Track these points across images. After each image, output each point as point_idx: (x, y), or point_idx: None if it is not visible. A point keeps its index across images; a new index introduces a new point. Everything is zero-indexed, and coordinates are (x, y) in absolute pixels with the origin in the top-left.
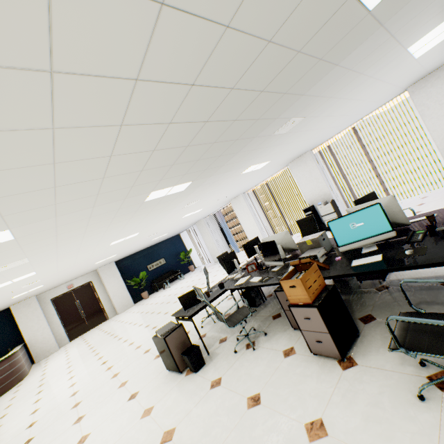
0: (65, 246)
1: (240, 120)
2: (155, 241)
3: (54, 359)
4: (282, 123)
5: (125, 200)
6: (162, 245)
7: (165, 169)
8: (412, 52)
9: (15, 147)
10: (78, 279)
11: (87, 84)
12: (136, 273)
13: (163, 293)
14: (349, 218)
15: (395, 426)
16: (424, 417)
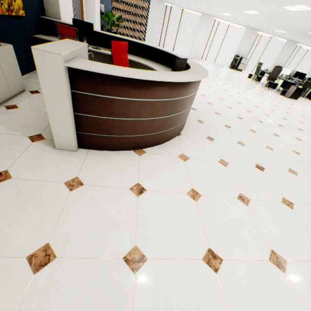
0: None
1: None
2: None
3: None
4: None
5: None
6: None
7: None
8: None
9: None
10: None
11: None
12: None
13: None
14: None
15: None
16: None
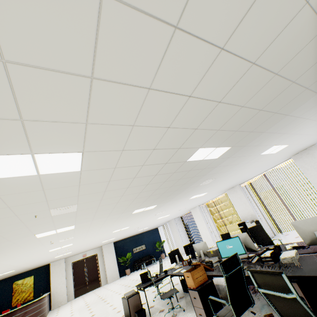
0: (91, 232)
1: (174, 186)
2: (140, 231)
3: (63, 309)
4: (201, 182)
5: (122, 213)
6: (145, 234)
7: (141, 202)
8: (266, 153)
9: (90, 204)
10: (89, 251)
11: (113, 191)
12: (125, 253)
13: (139, 272)
14: (226, 241)
15: None
16: None
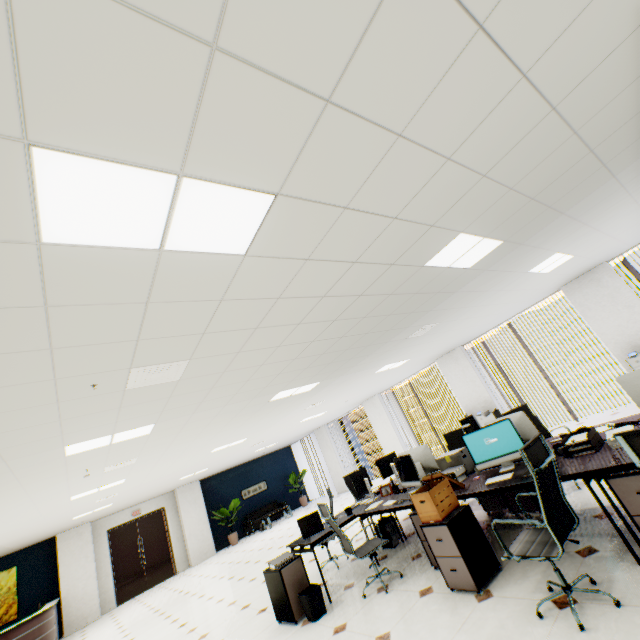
0: (174, 447)
1: (371, 332)
2: (258, 454)
3: (96, 629)
4: (415, 329)
5: (253, 399)
6: (265, 460)
7: (298, 372)
8: (536, 271)
9: (211, 364)
10: (147, 503)
11: (270, 330)
12: (225, 501)
13: (260, 535)
14: (483, 432)
15: (513, 639)
16: (538, 630)
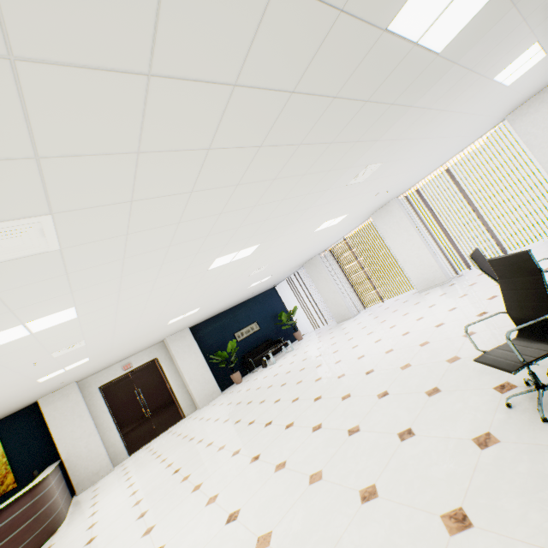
0: (148, 212)
1: None
2: (247, 294)
3: (107, 490)
4: None
5: None
6: (252, 303)
7: None
8: None
9: None
10: (137, 356)
11: None
12: (219, 345)
13: (268, 371)
14: None
15: None
16: None
